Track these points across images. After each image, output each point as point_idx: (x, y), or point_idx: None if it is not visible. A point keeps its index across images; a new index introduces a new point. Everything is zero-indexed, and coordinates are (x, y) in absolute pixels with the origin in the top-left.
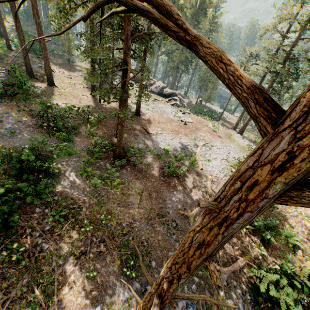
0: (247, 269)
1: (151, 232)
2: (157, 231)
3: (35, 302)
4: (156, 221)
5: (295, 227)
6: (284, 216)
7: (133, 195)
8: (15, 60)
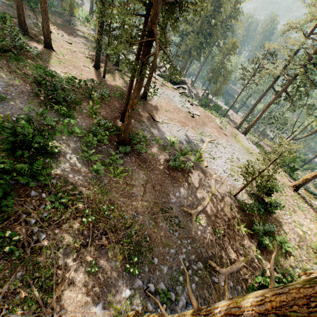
0: (243, 271)
1: (154, 227)
2: (160, 227)
3: (30, 299)
4: (159, 216)
5: (289, 234)
6: (279, 222)
7: (137, 186)
8: (4, 9)
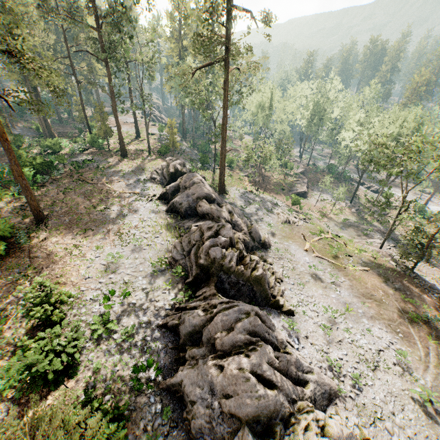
0: None
1: None
2: None
3: None
4: None
5: None
6: None
7: None
8: None
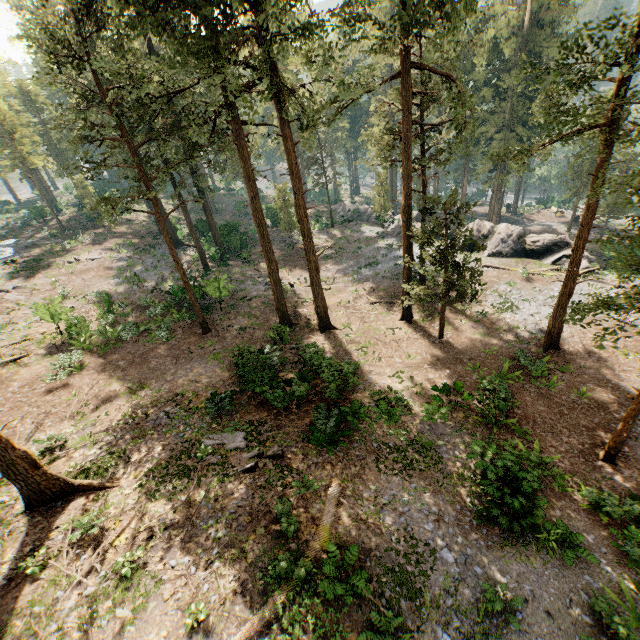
0: None
1: None
2: None
3: None
4: None
5: None
6: None
7: None
8: (232, 293)
